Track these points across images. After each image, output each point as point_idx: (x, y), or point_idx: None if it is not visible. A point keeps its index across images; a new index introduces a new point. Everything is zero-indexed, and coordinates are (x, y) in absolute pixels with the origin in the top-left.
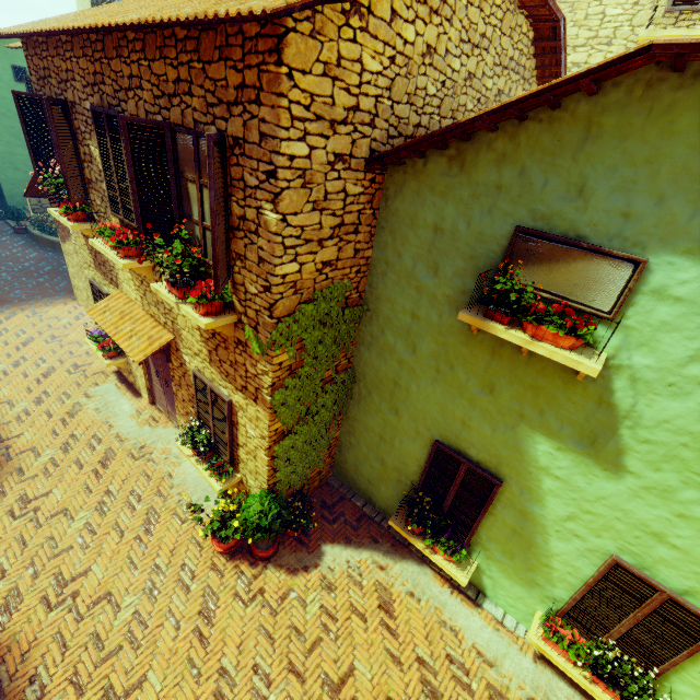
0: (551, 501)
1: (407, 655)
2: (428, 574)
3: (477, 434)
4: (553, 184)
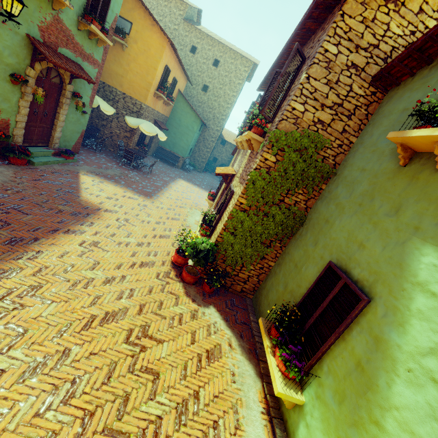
0: (416, 325)
1: (192, 381)
2: (256, 384)
3: (367, 253)
4: None
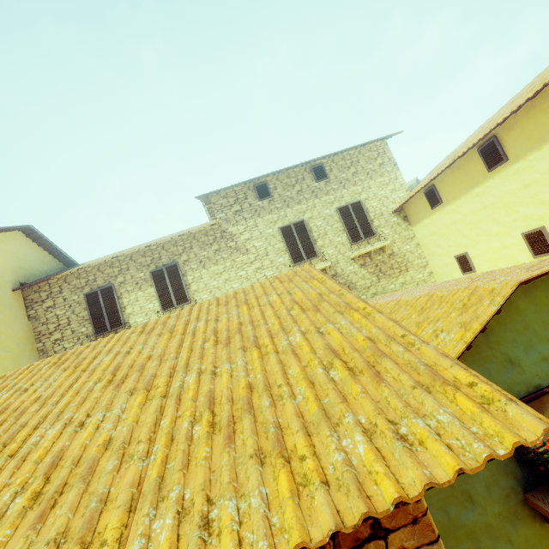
0: None
1: None
2: None
3: None
4: (493, 368)
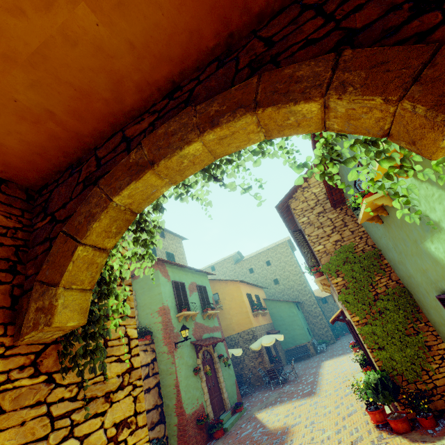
0: None
1: None
2: None
3: (430, 271)
4: (346, 170)
